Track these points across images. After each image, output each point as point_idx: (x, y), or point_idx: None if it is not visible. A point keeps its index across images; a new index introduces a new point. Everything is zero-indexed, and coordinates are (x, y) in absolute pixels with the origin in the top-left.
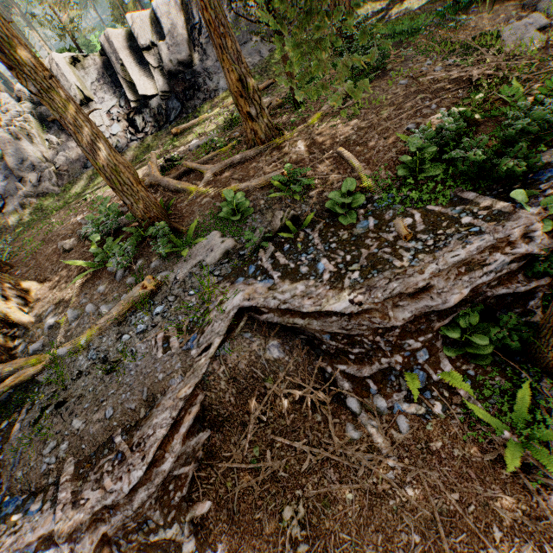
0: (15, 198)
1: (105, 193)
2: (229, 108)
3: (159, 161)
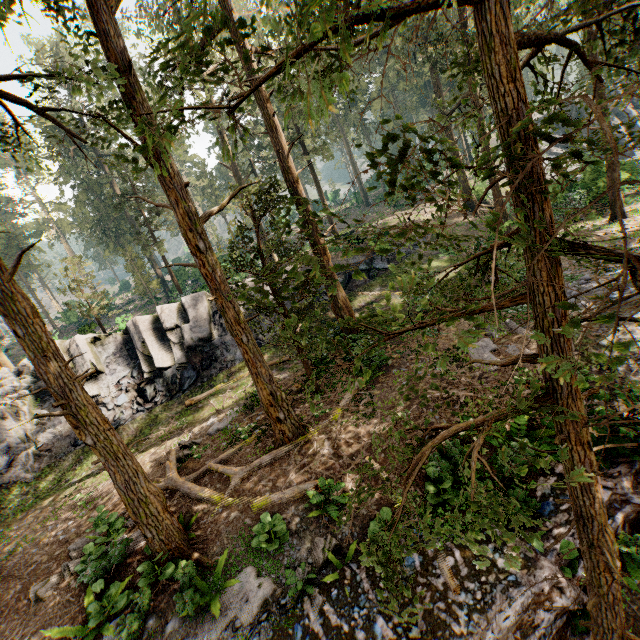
0: None
1: (101, 488)
2: (246, 379)
3: (171, 442)
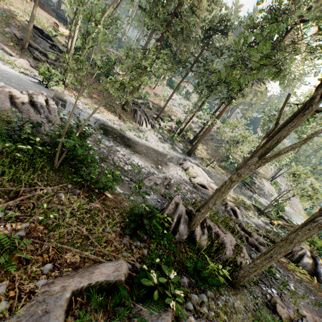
0: None
1: None
2: None
3: None
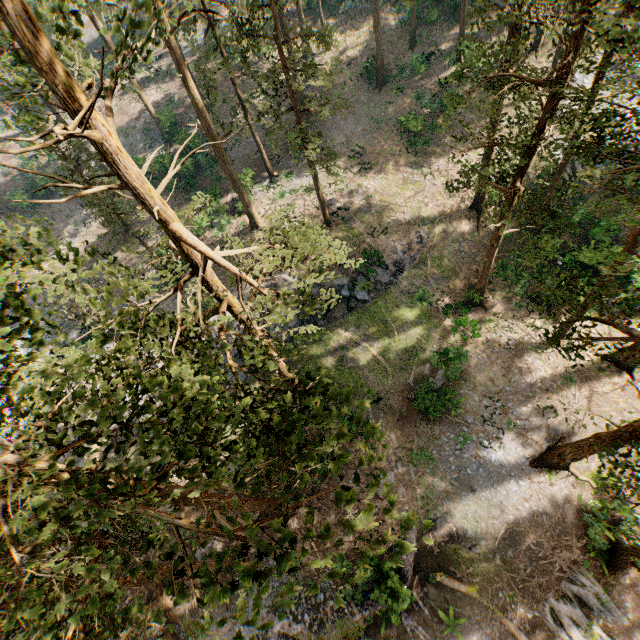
0: (80, 465)
1: None
2: None
3: None
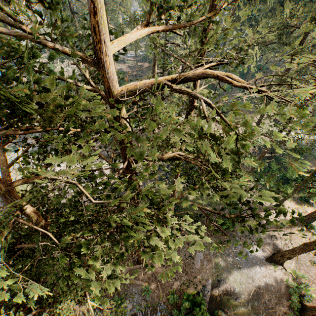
0: None
1: None
2: None
3: None
